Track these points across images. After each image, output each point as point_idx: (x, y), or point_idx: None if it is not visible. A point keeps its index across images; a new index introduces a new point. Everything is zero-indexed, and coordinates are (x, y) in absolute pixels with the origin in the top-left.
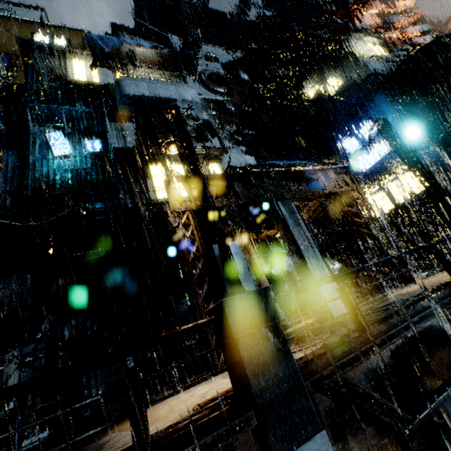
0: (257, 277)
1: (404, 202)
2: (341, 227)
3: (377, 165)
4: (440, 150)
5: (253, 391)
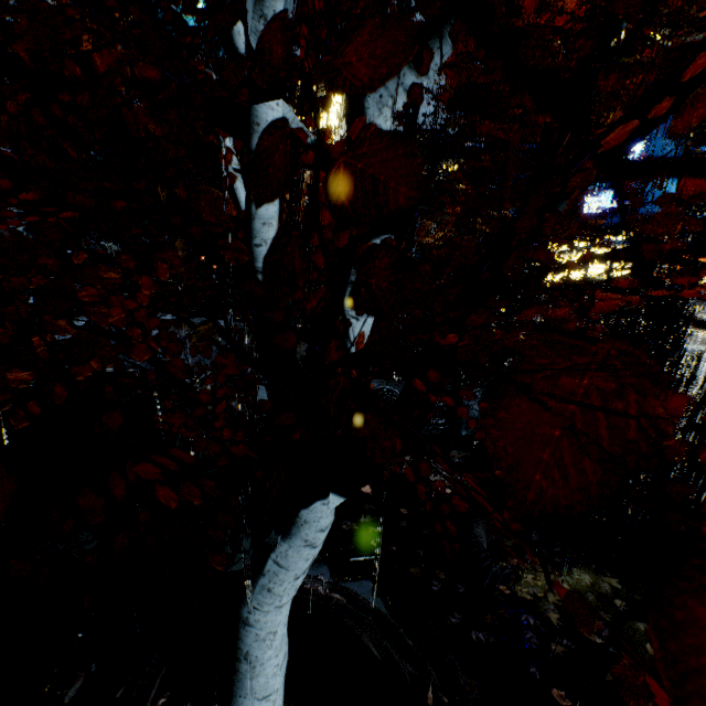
0: None
1: (593, 280)
2: (511, 272)
3: (605, 215)
4: (672, 238)
5: None
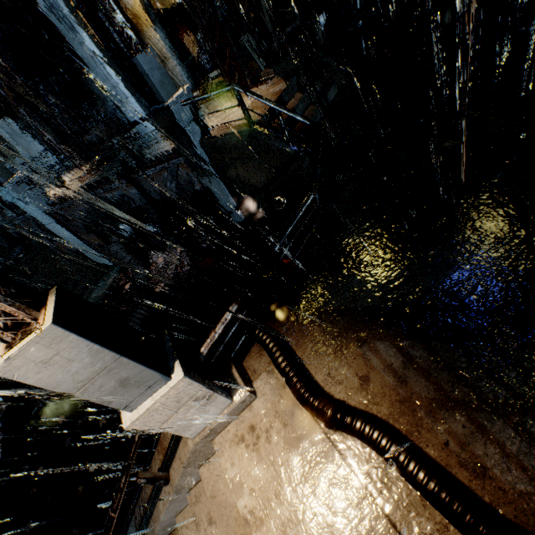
0: (141, 34)
1: None
2: None
3: None
4: None
5: (28, 213)
